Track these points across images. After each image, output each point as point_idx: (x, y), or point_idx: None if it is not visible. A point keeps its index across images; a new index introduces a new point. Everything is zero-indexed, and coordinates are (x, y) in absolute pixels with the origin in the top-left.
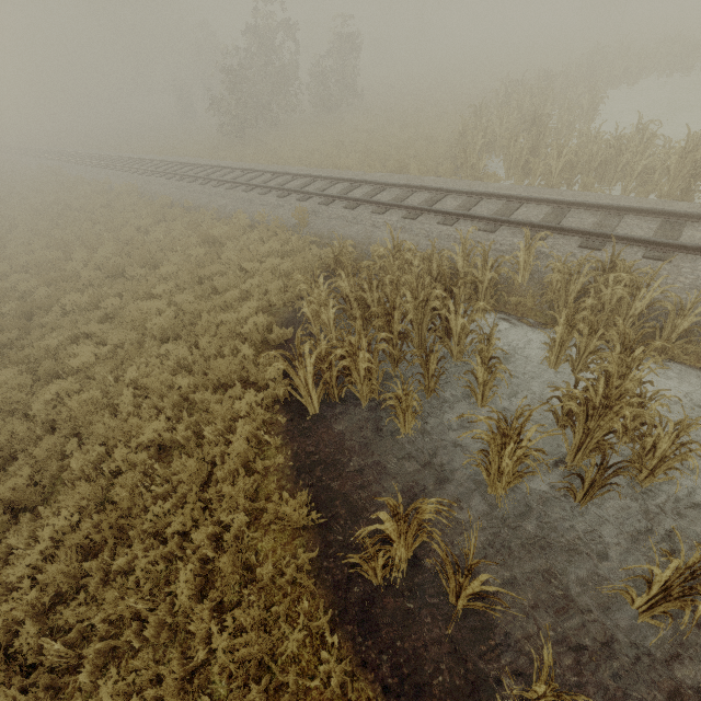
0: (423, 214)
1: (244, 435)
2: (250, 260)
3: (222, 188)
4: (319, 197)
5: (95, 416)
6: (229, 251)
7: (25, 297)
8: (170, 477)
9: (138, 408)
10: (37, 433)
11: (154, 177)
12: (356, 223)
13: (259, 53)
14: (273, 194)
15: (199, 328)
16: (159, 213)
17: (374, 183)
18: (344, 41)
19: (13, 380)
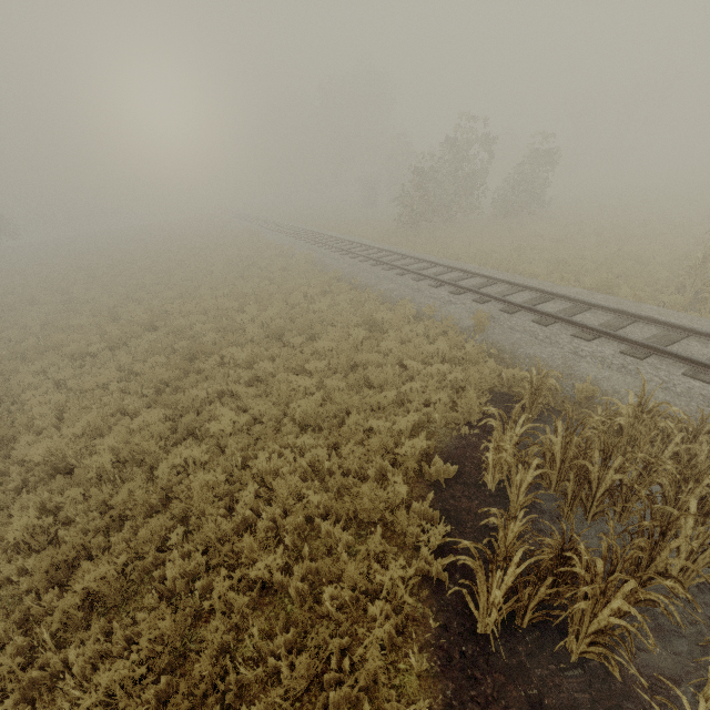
0: (654, 354)
1: (379, 635)
2: (412, 356)
3: (392, 273)
4: (500, 303)
5: (211, 506)
6: (388, 339)
7: (196, 337)
8: (265, 652)
9: (257, 520)
10: (152, 500)
11: (330, 252)
12: (549, 344)
13: (453, 160)
14: (445, 288)
15: (346, 428)
16: (327, 284)
17: (572, 299)
18: (542, 155)
19: (155, 426)
